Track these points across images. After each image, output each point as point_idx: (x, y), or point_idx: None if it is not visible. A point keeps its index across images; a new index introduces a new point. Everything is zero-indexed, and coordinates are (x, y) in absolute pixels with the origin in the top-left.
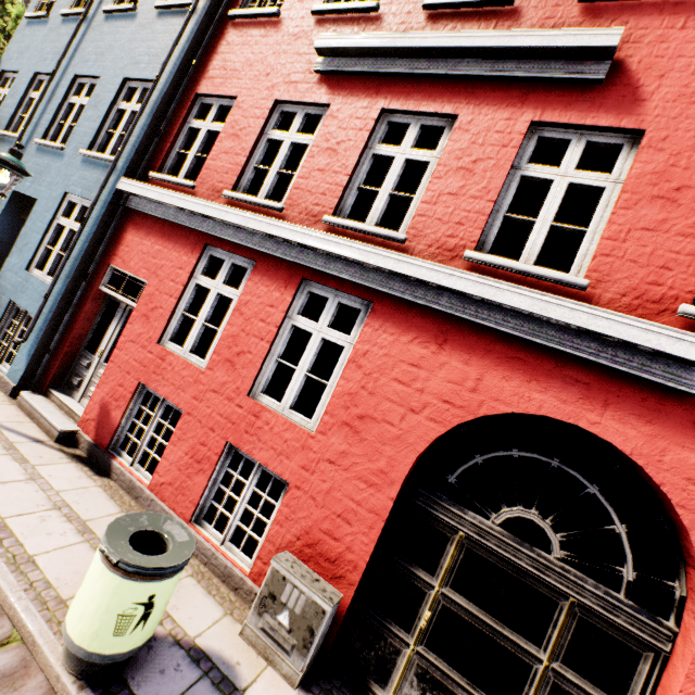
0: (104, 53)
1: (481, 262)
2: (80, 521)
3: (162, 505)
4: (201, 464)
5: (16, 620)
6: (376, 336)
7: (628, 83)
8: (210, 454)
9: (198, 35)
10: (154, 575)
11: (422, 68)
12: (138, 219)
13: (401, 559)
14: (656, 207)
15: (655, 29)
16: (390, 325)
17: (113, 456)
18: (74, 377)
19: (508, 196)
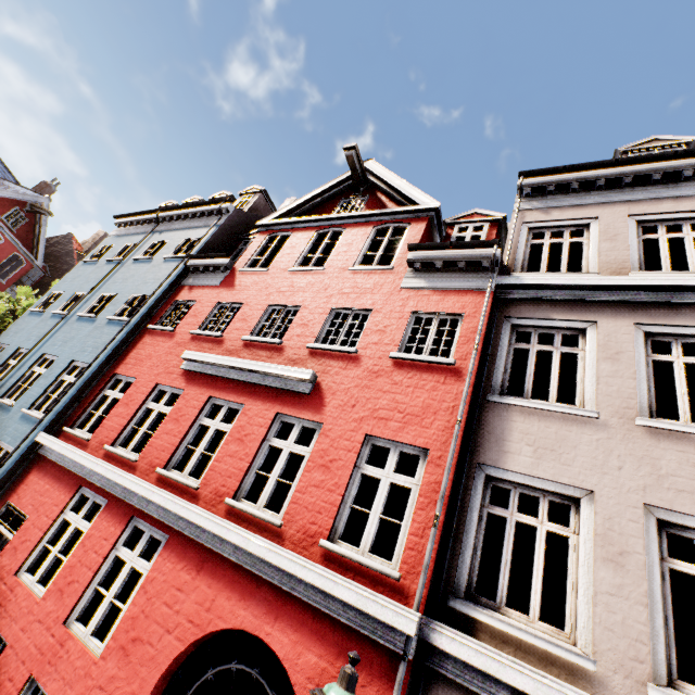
0: (68, 341)
1: (232, 506)
2: None
3: None
4: None
5: None
6: (163, 564)
7: (320, 395)
8: (12, 690)
9: (126, 338)
10: None
11: (232, 375)
12: (43, 462)
13: None
14: (321, 472)
15: (335, 367)
16: (174, 554)
17: None
18: None
19: (261, 457)
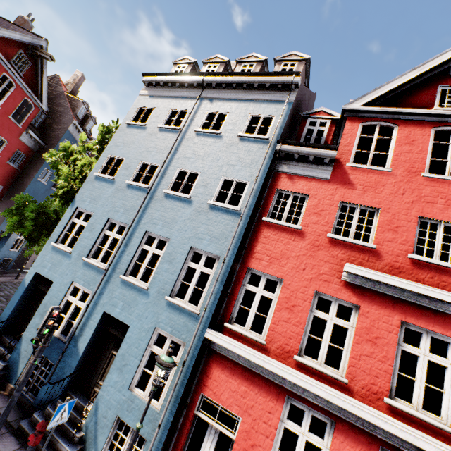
0: (170, 222)
1: None
2: None
3: None
4: None
5: None
6: None
7: None
8: None
9: (245, 230)
10: None
11: (426, 303)
12: (220, 358)
13: None
14: None
15: None
16: None
17: None
18: None
19: None
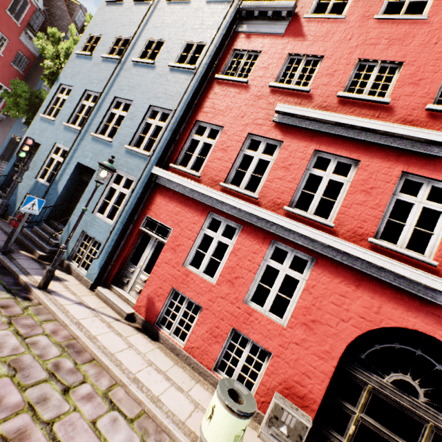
0: (135, 87)
1: (378, 245)
2: (163, 372)
3: (194, 360)
4: (216, 338)
5: (171, 434)
6: (319, 277)
7: None
8: (222, 333)
9: (197, 87)
10: (249, 415)
11: (339, 132)
12: (163, 190)
13: (336, 397)
14: None
15: None
16: (327, 272)
17: (158, 329)
18: (124, 278)
19: (390, 208)
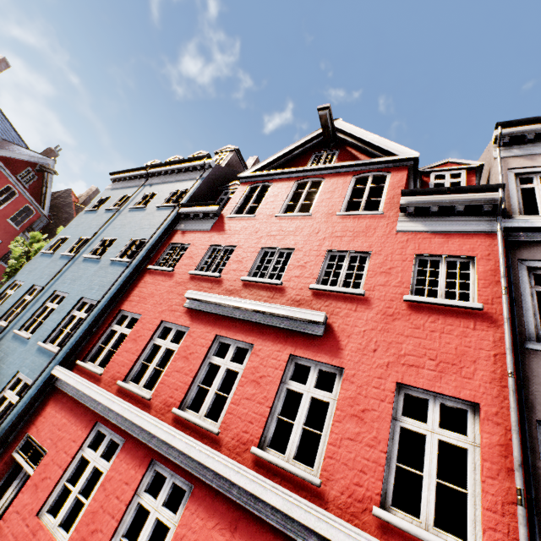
0: (76, 280)
1: (260, 457)
2: None
3: None
4: None
5: None
6: (191, 519)
7: (334, 337)
8: None
9: (129, 277)
10: None
11: (237, 315)
12: (59, 395)
13: None
14: (354, 422)
15: (344, 309)
16: (202, 509)
17: None
18: None
19: (280, 401)
